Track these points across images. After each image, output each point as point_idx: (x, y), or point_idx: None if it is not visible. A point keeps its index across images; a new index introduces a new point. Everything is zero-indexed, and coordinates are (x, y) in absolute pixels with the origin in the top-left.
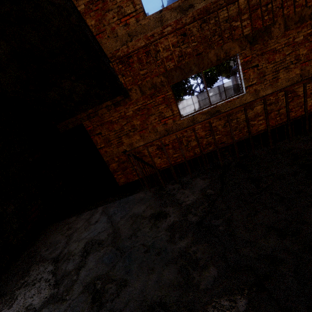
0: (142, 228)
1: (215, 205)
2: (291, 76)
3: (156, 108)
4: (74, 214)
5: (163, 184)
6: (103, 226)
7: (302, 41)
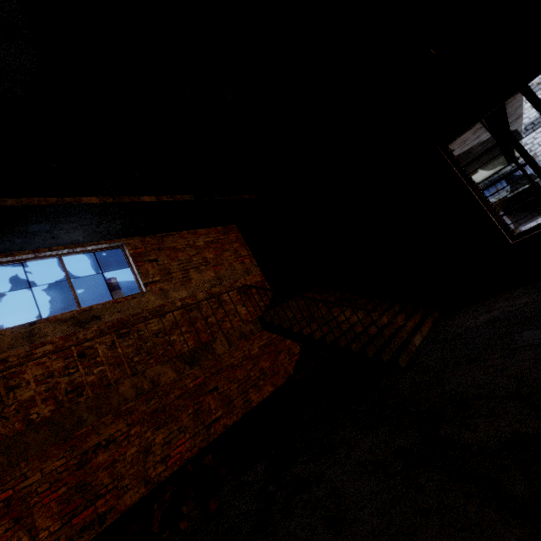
0: None
1: None
2: (206, 277)
3: None
4: None
5: None
6: None
7: (205, 246)
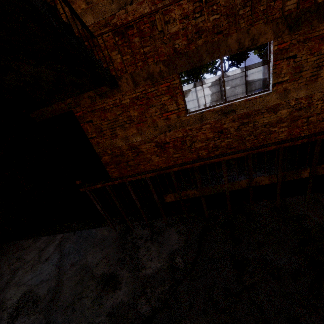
0: (84, 297)
1: (177, 293)
2: None
3: (158, 98)
4: (33, 235)
5: (131, 225)
6: (49, 272)
7: None
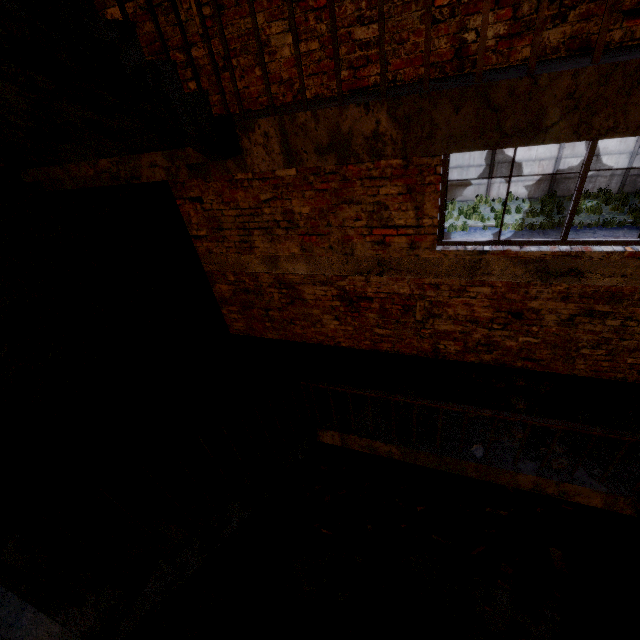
0: None
1: None
2: None
3: (370, 186)
4: None
5: None
6: None
7: None
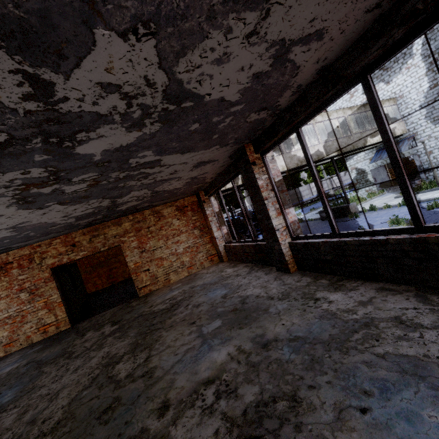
0: None
1: None
2: None
3: None
4: None
5: None
6: None
7: None
